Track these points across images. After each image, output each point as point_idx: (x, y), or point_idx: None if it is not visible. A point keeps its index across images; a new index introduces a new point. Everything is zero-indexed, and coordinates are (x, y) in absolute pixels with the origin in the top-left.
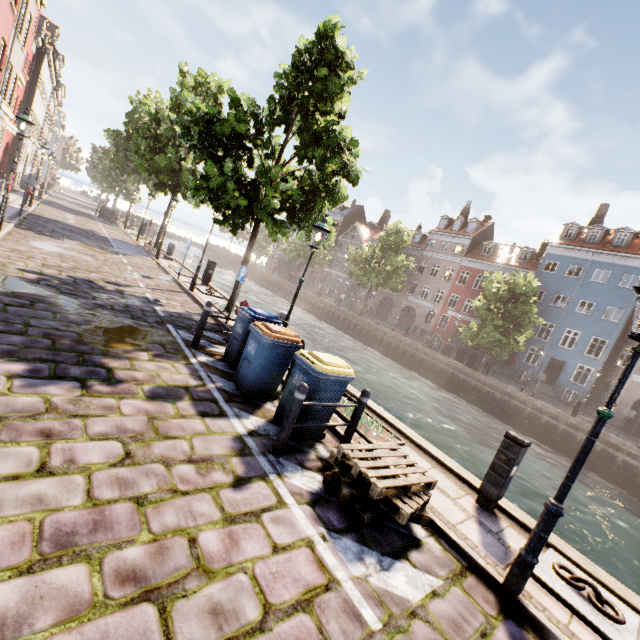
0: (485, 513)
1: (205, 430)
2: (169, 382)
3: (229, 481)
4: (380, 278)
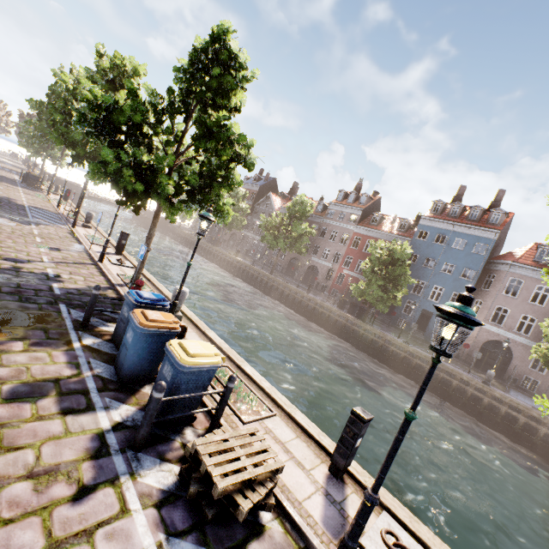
0: (334, 481)
1: (62, 431)
2: (38, 376)
3: (70, 494)
4: (287, 242)
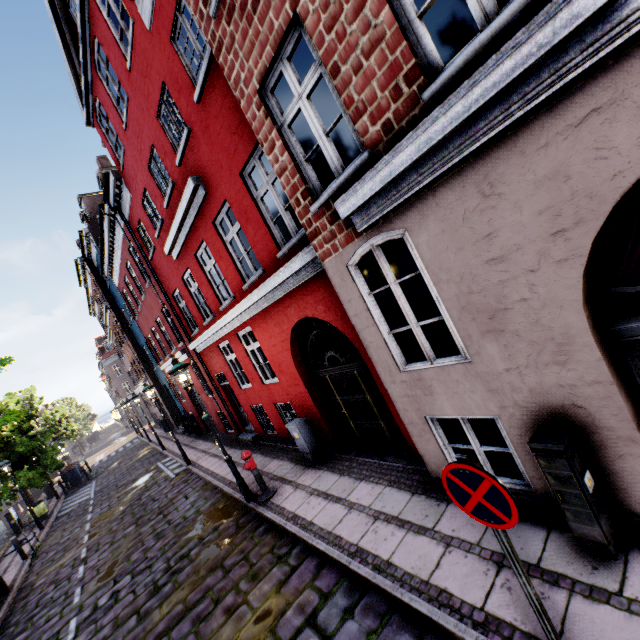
0: None
1: None
2: None
3: None
4: None
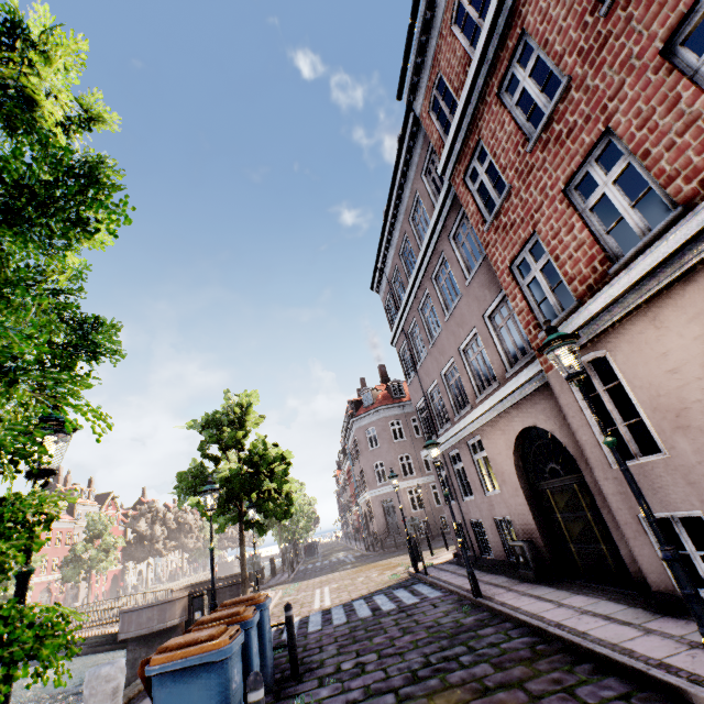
0: None
1: None
2: None
3: None
4: None
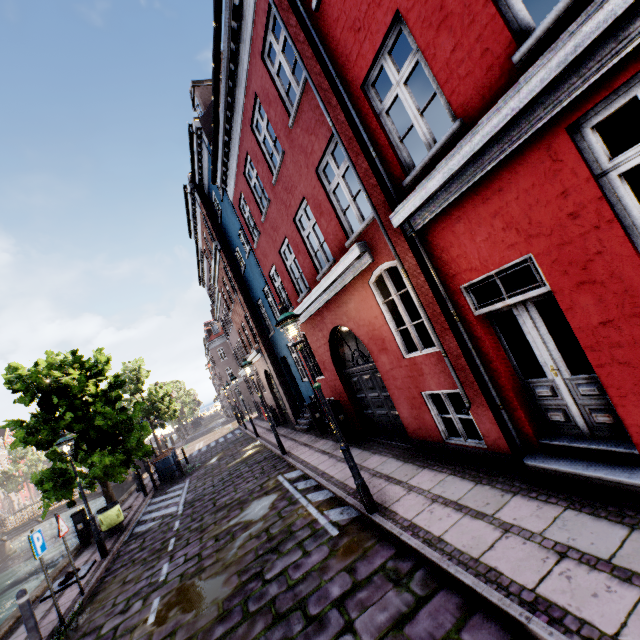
0: None
1: None
2: None
3: None
4: None
